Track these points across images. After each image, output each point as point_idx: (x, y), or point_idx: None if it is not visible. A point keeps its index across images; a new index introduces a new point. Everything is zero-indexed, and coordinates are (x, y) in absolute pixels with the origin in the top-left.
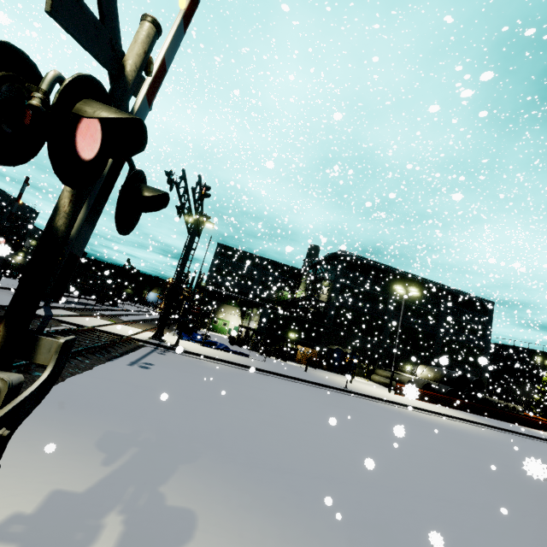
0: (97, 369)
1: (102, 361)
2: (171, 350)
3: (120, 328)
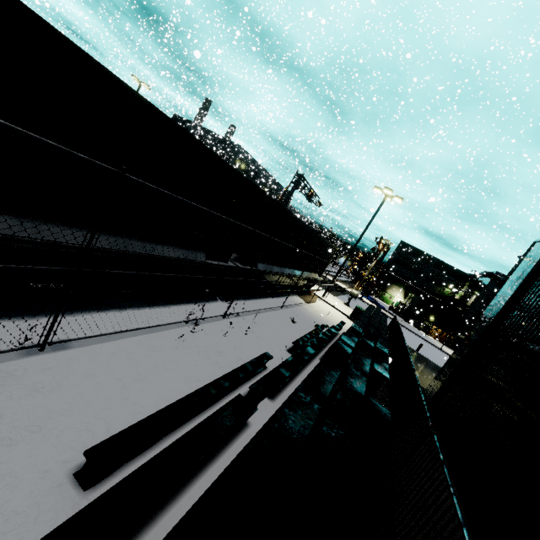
0: (343, 295)
1: (342, 294)
2: (359, 299)
3: (340, 284)
